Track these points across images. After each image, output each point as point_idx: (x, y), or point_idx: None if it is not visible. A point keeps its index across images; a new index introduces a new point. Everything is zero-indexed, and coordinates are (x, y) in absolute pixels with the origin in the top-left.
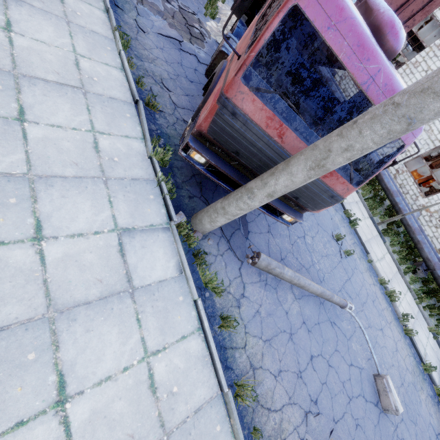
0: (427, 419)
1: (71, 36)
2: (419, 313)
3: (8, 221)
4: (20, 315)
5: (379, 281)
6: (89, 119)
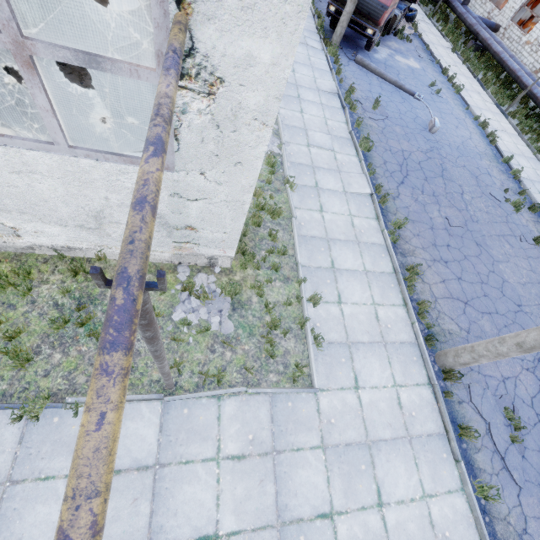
0: (482, 166)
1: None
2: (533, 159)
3: None
4: None
5: (473, 118)
6: None
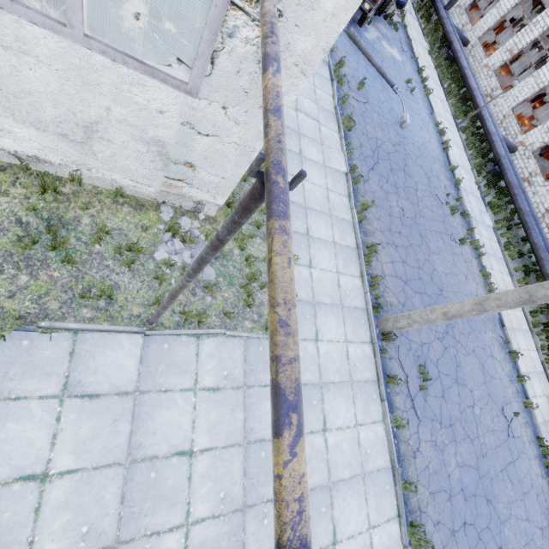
0: (435, 169)
1: None
2: (471, 173)
3: None
4: None
5: (435, 124)
6: None
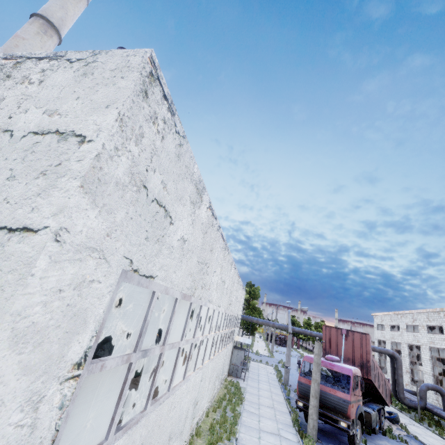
0: None
1: (272, 401)
2: None
3: (254, 418)
4: (254, 427)
5: None
6: (274, 412)
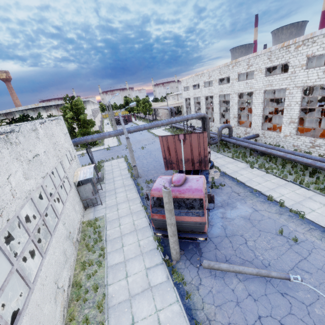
0: None
1: (132, 217)
2: None
3: (121, 274)
4: (123, 298)
5: None
6: (137, 238)
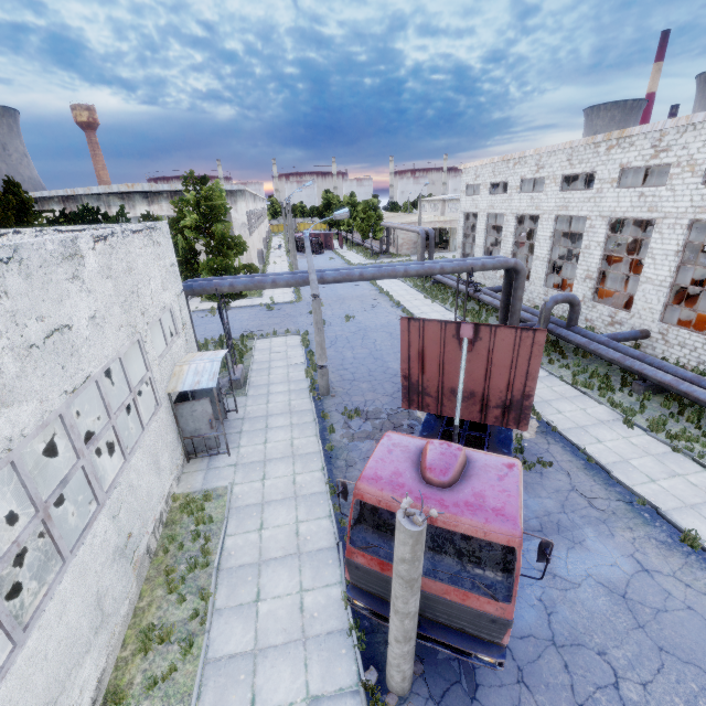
0: None
1: (296, 509)
2: None
3: (237, 697)
4: None
5: None
6: (299, 580)
